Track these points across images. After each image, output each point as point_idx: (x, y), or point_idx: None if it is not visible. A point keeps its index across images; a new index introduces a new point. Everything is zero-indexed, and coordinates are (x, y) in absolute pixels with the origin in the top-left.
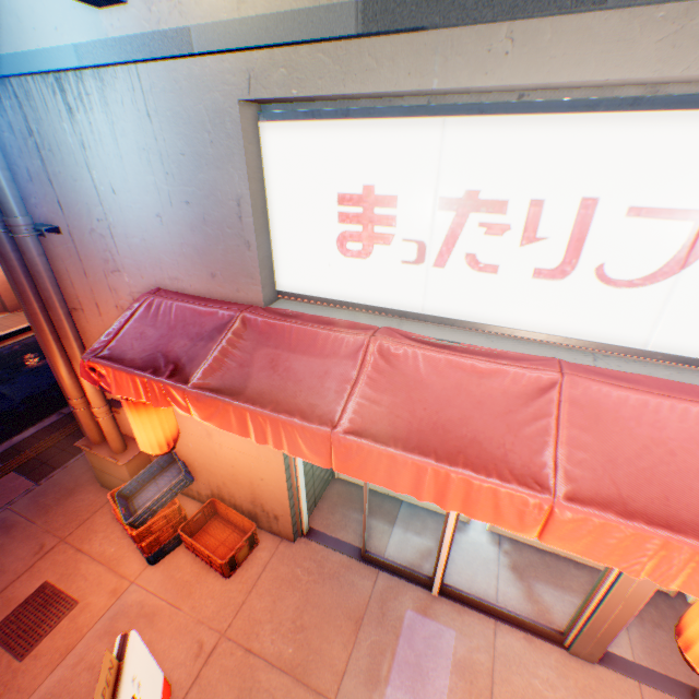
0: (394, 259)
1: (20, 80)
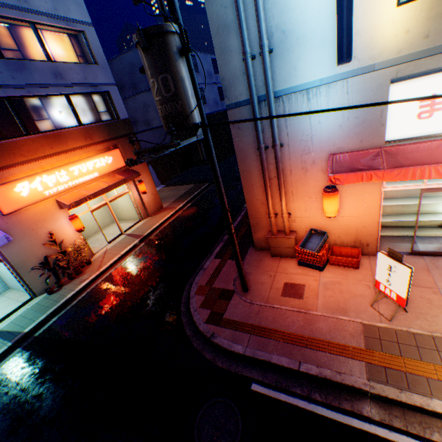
0: None
1: (286, 96)
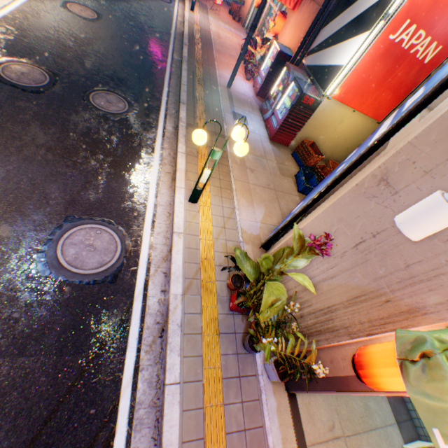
0: None
1: None
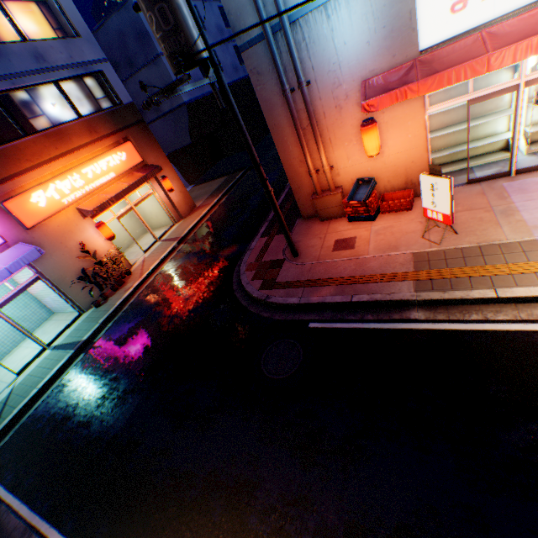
0: (477, 2)
1: (303, 18)
